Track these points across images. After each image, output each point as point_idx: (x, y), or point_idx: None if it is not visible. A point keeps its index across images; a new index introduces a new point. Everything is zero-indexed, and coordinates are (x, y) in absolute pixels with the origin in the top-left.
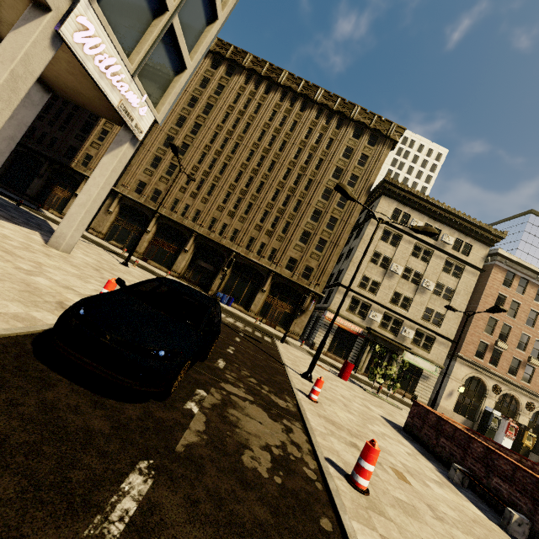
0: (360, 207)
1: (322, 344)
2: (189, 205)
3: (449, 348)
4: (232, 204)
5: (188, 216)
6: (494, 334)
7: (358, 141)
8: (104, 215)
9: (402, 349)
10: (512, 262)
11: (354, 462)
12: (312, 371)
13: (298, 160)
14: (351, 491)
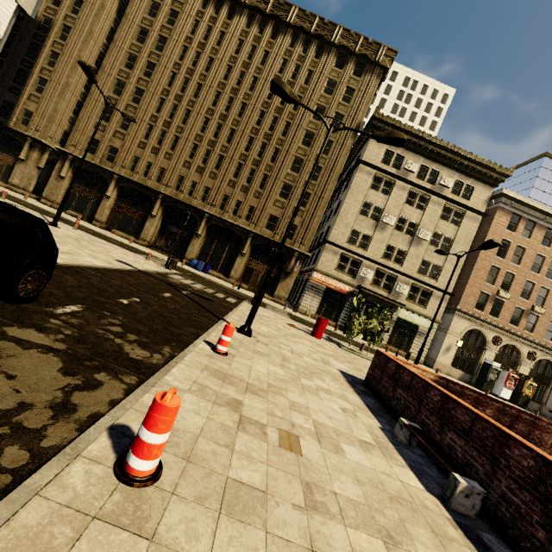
0: (347, 152)
1: (262, 290)
2: (152, 162)
3: (447, 301)
4: (200, 158)
5: (151, 175)
6: (496, 284)
7: (342, 71)
8: (56, 181)
9: (395, 306)
10: (518, 203)
11: (195, 428)
12: (250, 324)
13: (272, 100)
14: (97, 483)
